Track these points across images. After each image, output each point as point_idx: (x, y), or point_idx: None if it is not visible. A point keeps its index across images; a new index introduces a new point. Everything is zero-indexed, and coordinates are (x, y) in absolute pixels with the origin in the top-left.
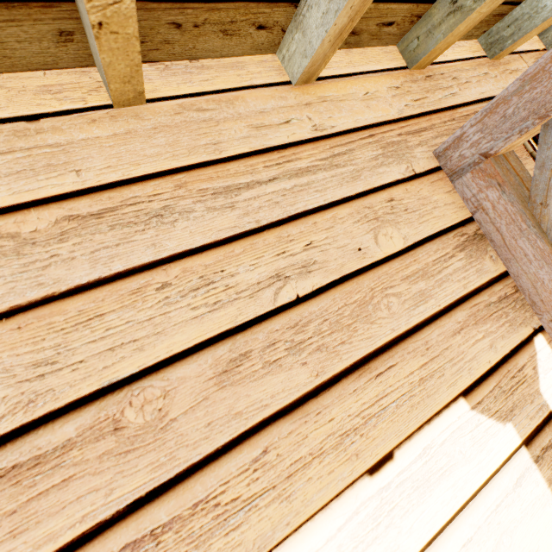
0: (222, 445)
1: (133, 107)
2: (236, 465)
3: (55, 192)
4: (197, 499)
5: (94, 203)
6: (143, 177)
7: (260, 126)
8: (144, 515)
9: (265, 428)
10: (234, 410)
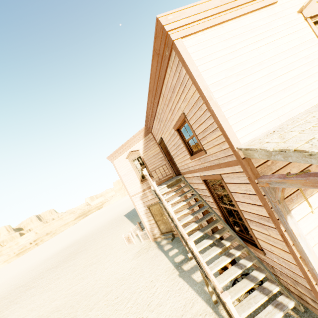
0: None
1: None
2: None
3: None
4: None
5: None
6: None
7: None
8: None
9: None
10: None
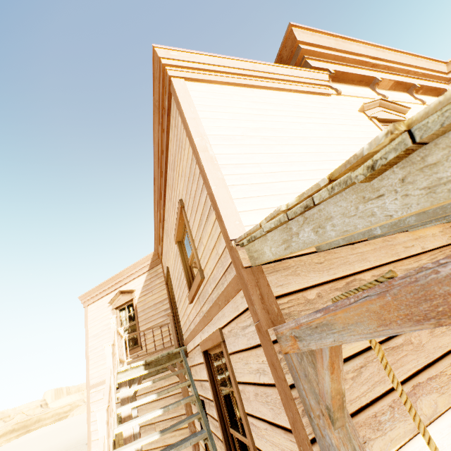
0: (439, 355)
1: (372, 240)
2: (446, 363)
3: (367, 267)
4: (440, 371)
5: (376, 271)
6: (384, 264)
7: (406, 247)
8: (428, 371)
9: (449, 353)
10: (438, 345)
